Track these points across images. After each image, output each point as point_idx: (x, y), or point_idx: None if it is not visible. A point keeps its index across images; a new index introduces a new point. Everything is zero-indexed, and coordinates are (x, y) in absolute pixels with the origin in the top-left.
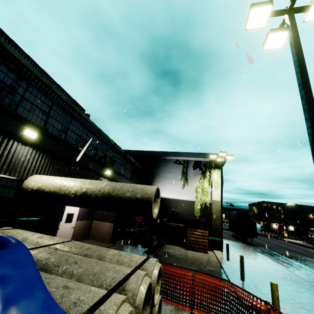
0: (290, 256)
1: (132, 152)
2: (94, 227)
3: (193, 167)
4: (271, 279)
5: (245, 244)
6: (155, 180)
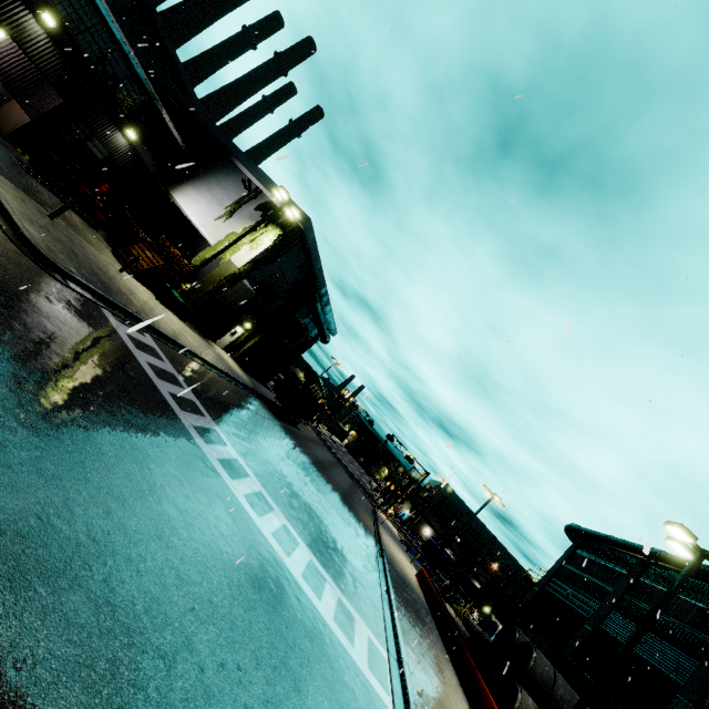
0: (275, 429)
1: (201, 116)
2: (7, 108)
3: (258, 206)
4: (97, 266)
5: (266, 404)
6: (194, 181)
